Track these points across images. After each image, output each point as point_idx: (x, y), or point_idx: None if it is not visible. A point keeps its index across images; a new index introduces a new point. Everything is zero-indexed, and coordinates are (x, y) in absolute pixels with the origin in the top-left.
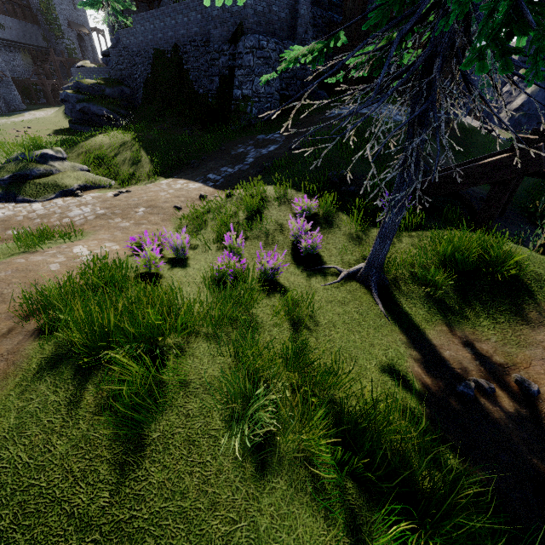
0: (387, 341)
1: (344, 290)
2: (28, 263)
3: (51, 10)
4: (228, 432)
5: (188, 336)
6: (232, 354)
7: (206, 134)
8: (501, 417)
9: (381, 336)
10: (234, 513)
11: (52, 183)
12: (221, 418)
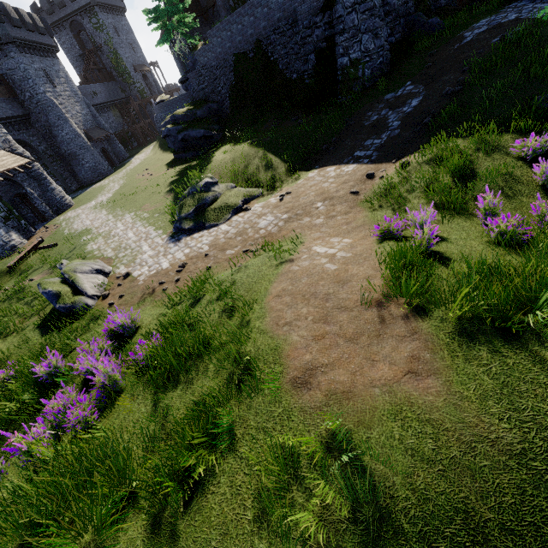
0: None
1: None
2: (305, 268)
3: (120, 63)
4: None
5: None
6: None
7: (318, 116)
8: None
9: None
10: None
11: (224, 205)
12: None
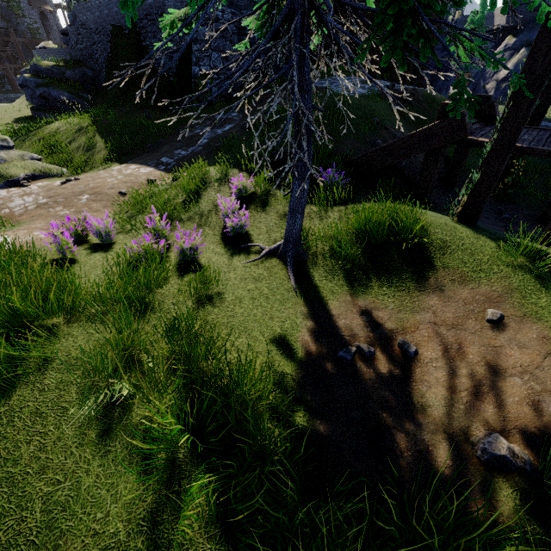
0: (287, 314)
1: (262, 267)
2: None
3: None
4: (80, 403)
5: (72, 317)
6: (114, 332)
7: (167, 116)
8: (370, 378)
9: (284, 309)
10: (61, 475)
11: None
12: (78, 391)
